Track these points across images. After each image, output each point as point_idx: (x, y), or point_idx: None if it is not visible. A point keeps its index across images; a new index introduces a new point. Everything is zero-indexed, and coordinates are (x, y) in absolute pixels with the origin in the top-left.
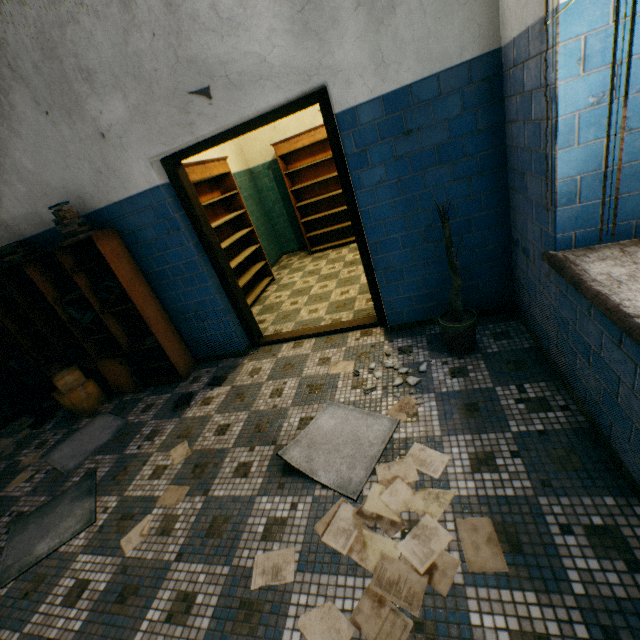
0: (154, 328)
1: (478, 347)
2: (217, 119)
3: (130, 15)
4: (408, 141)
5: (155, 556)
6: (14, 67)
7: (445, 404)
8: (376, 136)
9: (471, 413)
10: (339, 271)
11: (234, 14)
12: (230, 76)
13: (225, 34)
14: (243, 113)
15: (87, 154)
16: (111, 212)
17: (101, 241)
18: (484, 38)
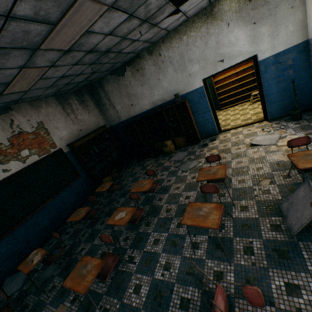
0: (194, 126)
1: (302, 118)
2: (224, 67)
3: (206, 46)
4: (280, 65)
5: (225, 161)
6: (171, 62)
7: (294, 129)
8: (270, 65)
9: (303, 129)
10: (238, 112)
11: (234, 42)
12: (230, 56)
13: (230, 47)
14: (232, 64)
15: (184, 80)
16: (186, 95)
17: (186, 102)
18: (303, 38)
